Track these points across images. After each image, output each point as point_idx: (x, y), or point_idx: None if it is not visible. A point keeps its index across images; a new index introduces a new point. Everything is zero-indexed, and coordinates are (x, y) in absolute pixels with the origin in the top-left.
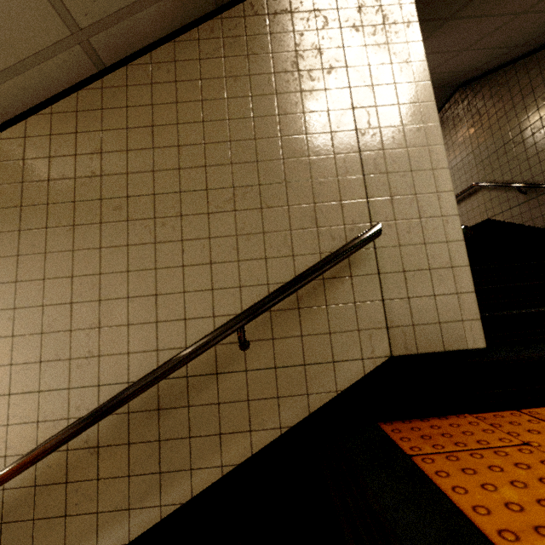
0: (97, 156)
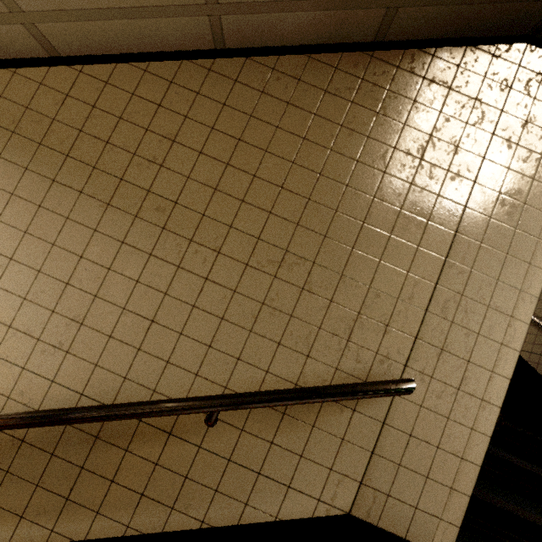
0: (168, 142)
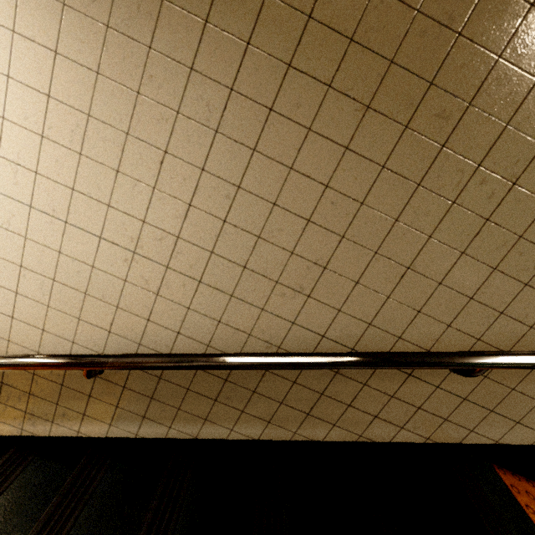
0: None
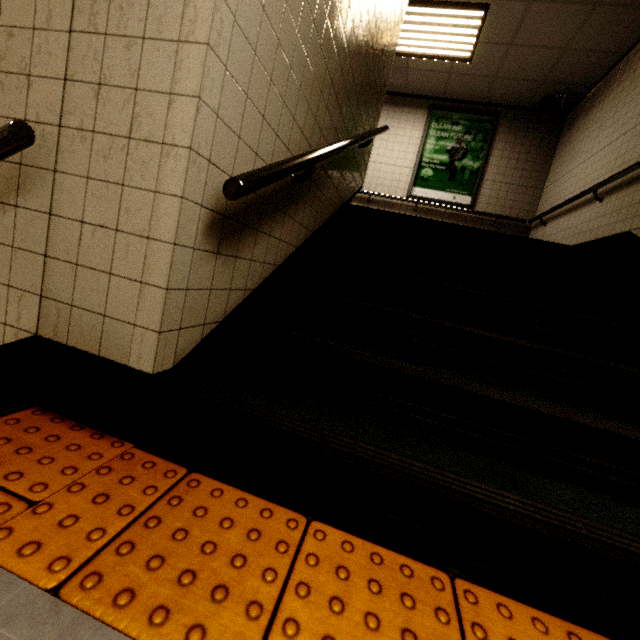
0: None
